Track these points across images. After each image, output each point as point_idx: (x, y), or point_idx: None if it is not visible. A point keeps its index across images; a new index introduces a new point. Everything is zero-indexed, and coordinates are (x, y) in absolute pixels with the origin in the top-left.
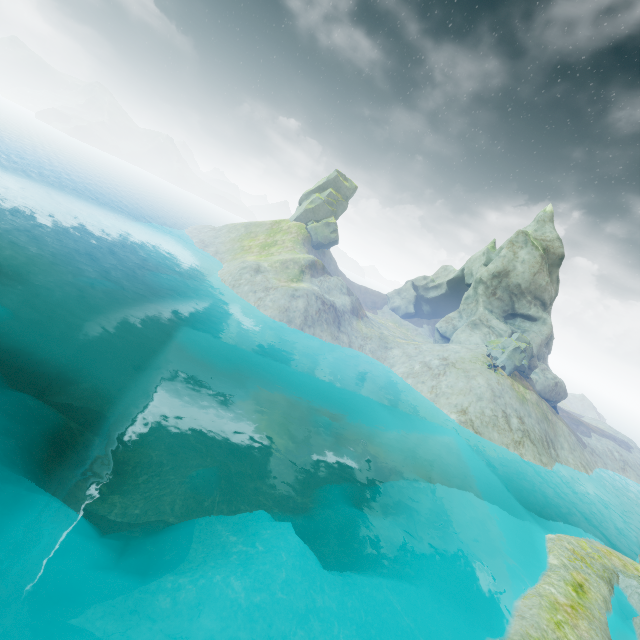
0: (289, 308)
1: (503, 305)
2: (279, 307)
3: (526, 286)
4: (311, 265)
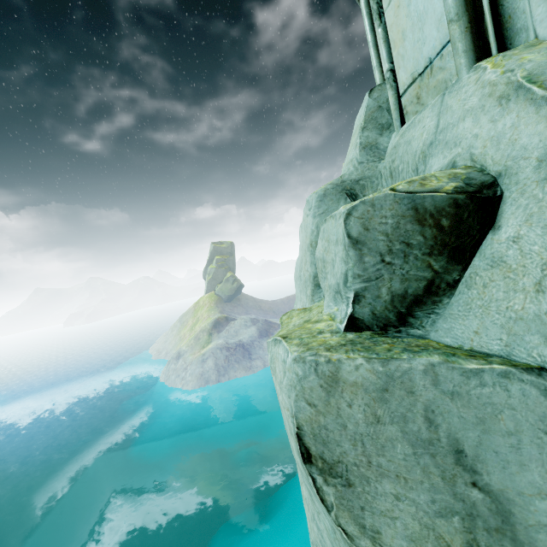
0: (203, 372)
1: None
2: (196, 376)
3: None
4: (215, 325)
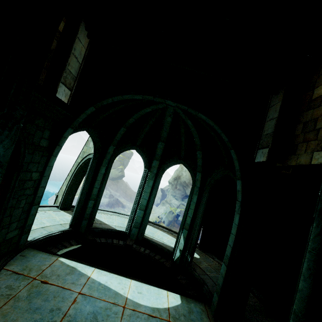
0: None
1: (181, 192)
2: None
3: (188, 181)
4: None
